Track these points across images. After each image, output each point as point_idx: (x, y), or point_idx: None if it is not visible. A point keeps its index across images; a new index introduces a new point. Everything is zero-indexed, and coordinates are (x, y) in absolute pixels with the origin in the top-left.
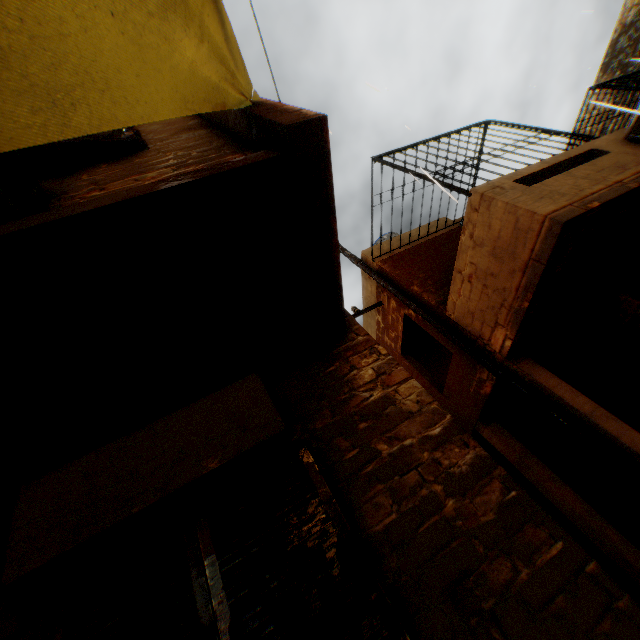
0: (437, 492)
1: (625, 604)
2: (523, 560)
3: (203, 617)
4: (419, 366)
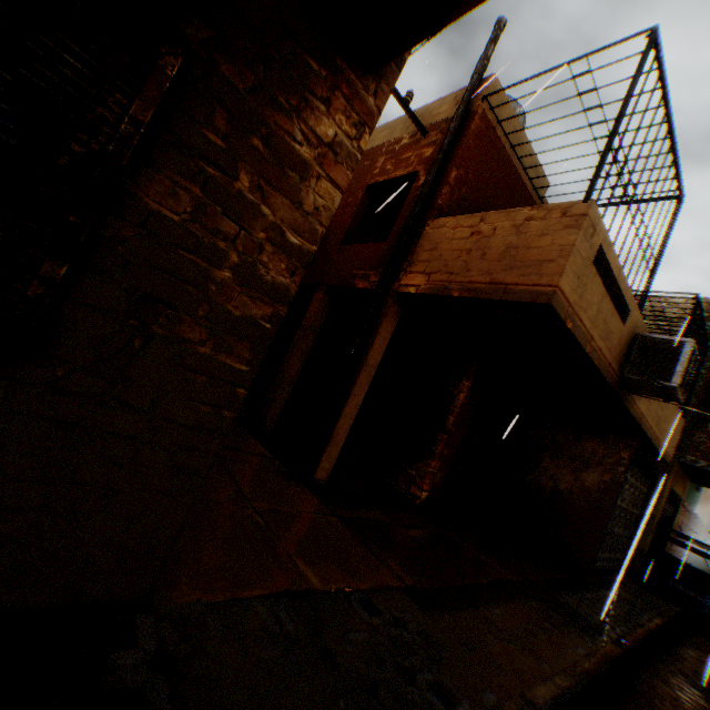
0: (229, 258)
1: (228, 417)
2: (214, 348)
3: None
4: (362, 211)
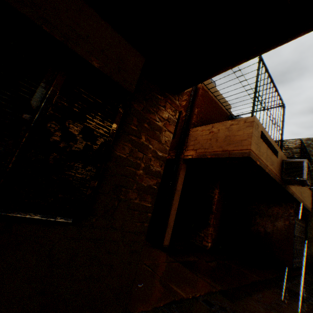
0: (141, 166)
1: (146, 226)
2: (139, 199)
3: (33, 103)
4: None
